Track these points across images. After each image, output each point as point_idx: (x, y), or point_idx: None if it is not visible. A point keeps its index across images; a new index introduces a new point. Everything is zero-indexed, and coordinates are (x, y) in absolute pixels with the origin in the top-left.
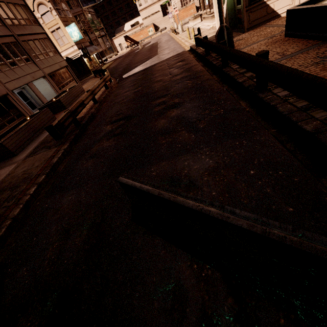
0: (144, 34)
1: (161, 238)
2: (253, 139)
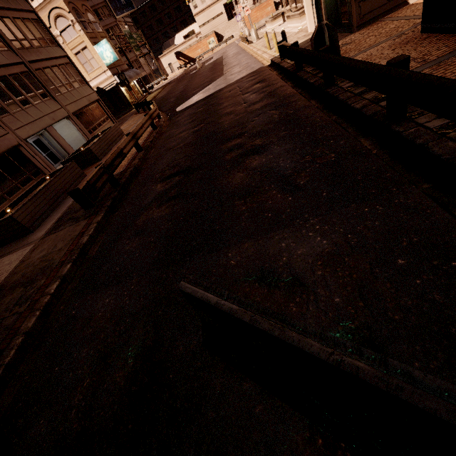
0: (203, 47)
1: (255, 382)
2: (393, 203)
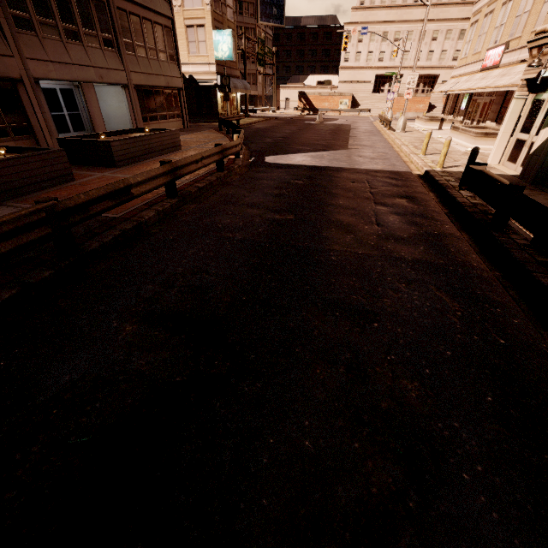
0: (332, 103)
1: None
2: None
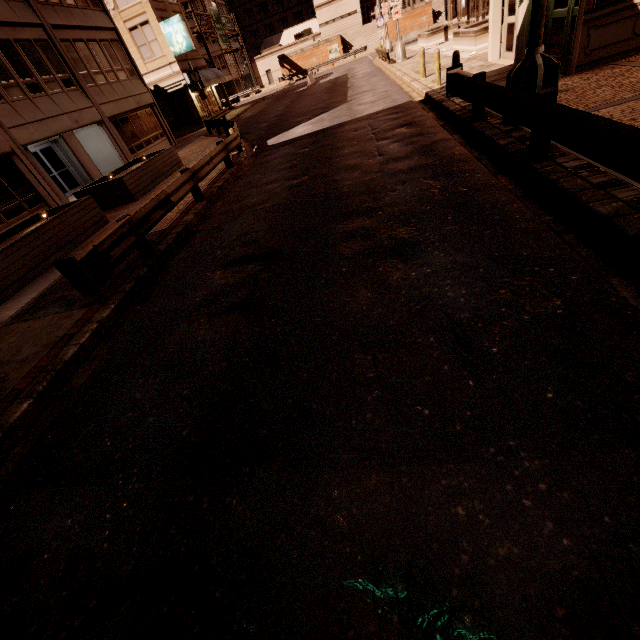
0: (321, 56)
1: None
2: None
